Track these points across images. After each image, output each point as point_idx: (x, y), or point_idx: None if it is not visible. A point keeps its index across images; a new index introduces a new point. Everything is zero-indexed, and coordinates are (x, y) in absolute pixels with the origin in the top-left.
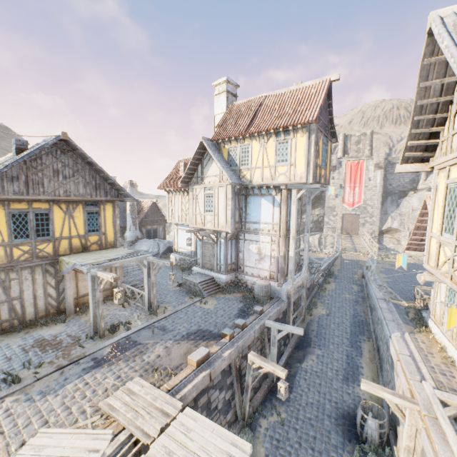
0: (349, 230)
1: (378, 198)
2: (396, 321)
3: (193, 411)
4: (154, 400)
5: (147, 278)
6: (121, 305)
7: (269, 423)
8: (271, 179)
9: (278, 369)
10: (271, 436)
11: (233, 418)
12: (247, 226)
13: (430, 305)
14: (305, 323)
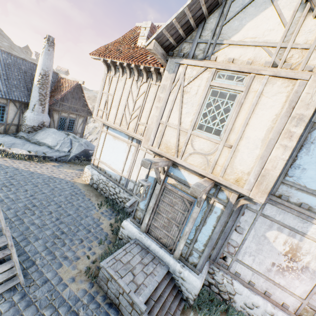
0: None
1: None
2: None
3: None
4: None
5: None
6: None
7: None
8: None
9: None
10: None
11: None
12: (281, 191)
13: None
14: None
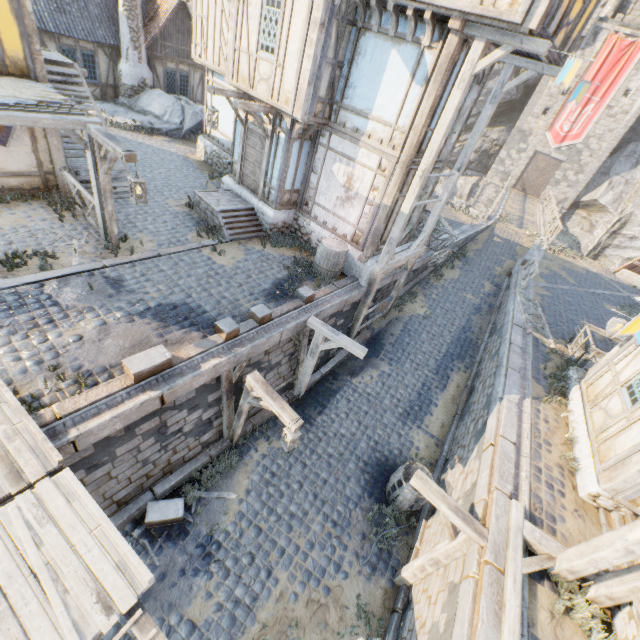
0: (528, 186)
1: (613, 140)
2: (523, 372)
3: (75, 481)
4: (9, 438)
5: (94, 174)
6: (58, 216)
7: (271, 448)
8: None
9: (287, 416)
10: (266, 467)
11: (214, 437)
12: (341, 118)
13: (594, 367)
14: (385, 321)
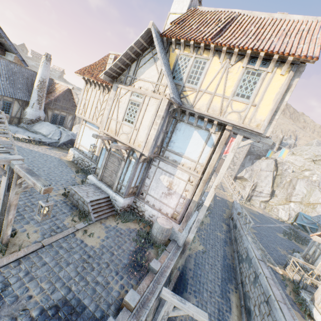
0: (216, 169)
1: (243, 154)
2: (284, 301)
3: None
4: None
5: (4, 191)
6: None
7: None
8: (219, 113)
9: None
10: None
11: None
12: (166, 154)
13: (318, 293)
14: (184, 259)
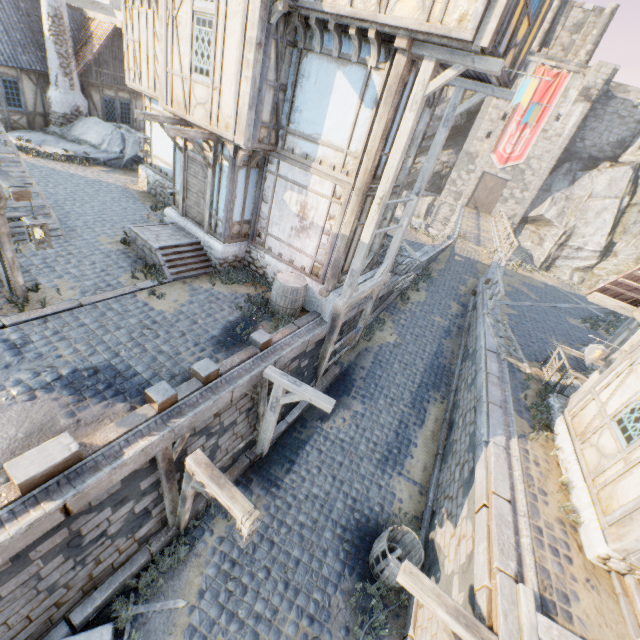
0: (480, 204)
1: (551, 160)
2: (504, 406)
3: None
4: None
5: None
6: None
7: (230, 527)
8: (377, 3)
9: (238, 509)
10: (224, 555)
11: (155, 528)
12: (289, 143)
13: (576, 395)
14: (354, 354)
